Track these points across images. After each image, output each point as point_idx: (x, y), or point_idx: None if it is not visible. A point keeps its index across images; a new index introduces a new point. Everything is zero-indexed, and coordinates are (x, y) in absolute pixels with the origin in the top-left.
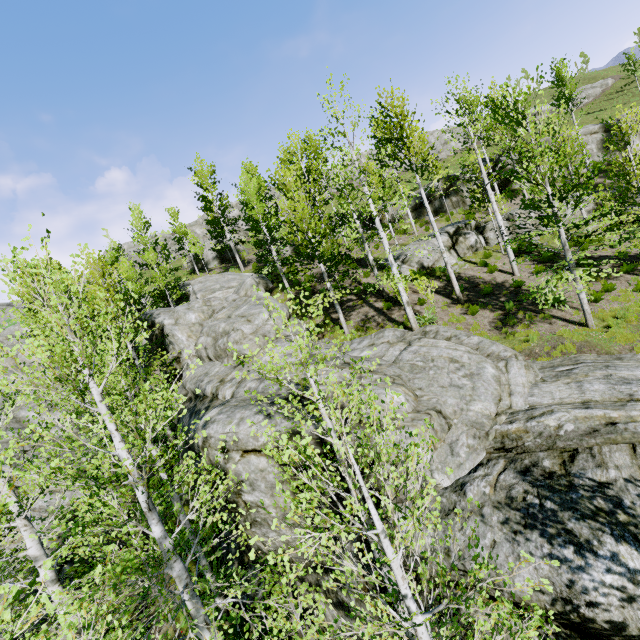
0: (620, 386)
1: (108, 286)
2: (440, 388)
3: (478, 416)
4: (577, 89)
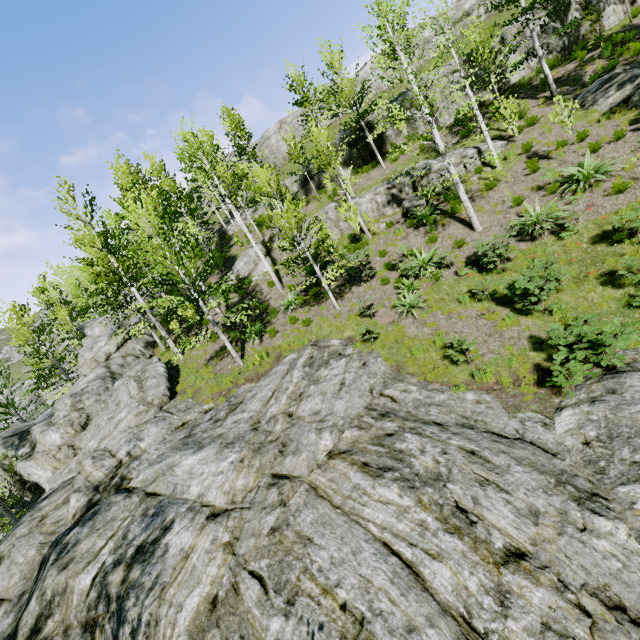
0: (124, 443)
1: (23, 325)
2: (94, 426)
3: (87, 450)
4: None
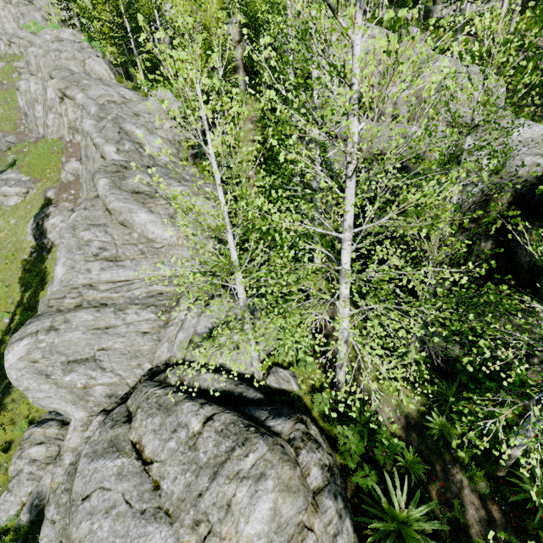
0: None
1: None
2: None
3: None
4: None
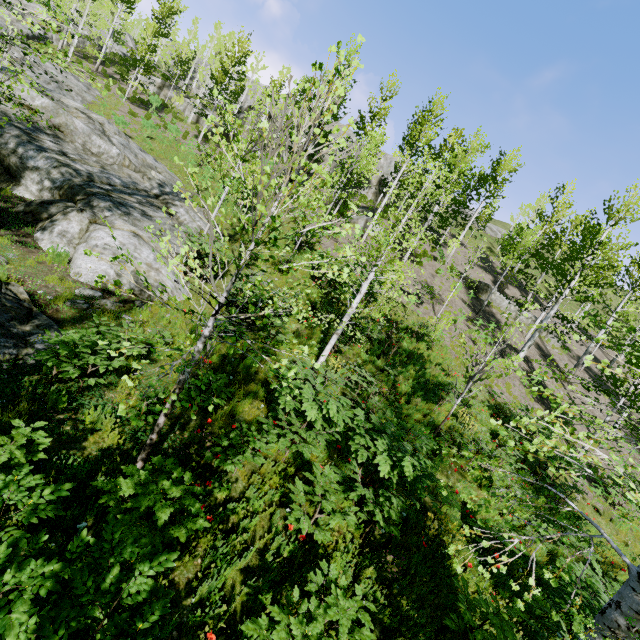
0: None
1: None
2: None
3: None
4: None
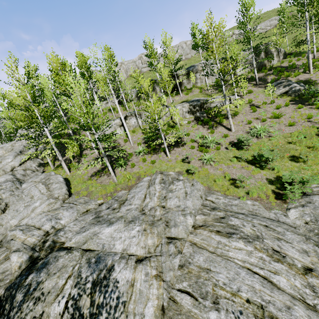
0: (46, 221)
1: None
2: (12, 210)
3: (9, 225)
4: (269, 19)
